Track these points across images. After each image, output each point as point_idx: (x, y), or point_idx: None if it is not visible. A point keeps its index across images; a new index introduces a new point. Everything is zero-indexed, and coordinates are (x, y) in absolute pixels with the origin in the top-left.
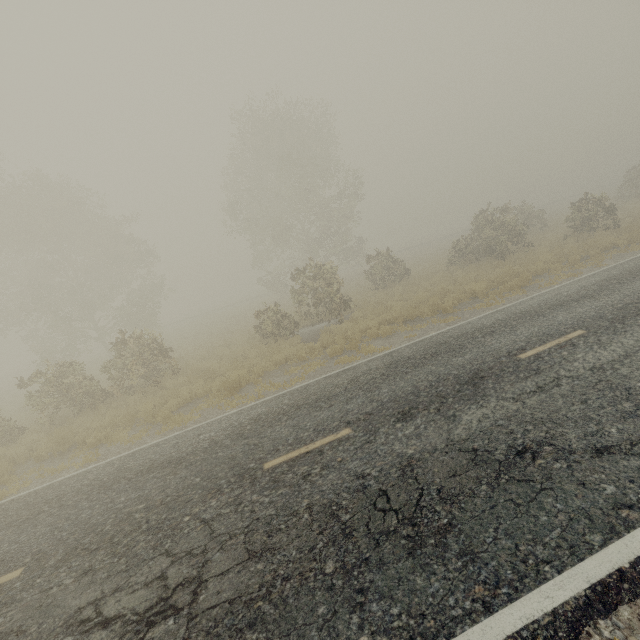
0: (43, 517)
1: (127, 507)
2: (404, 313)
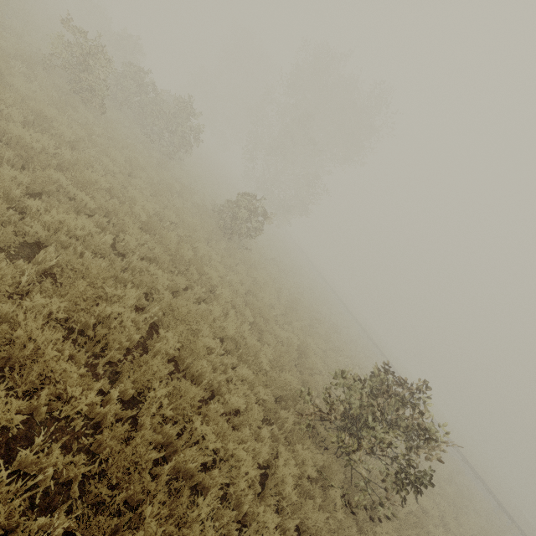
0: None
1: None
2: None
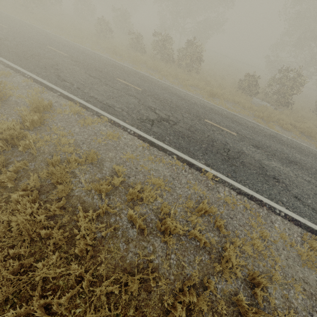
0: (147, 82)
1: (166, 97)
2: (306, 129)
